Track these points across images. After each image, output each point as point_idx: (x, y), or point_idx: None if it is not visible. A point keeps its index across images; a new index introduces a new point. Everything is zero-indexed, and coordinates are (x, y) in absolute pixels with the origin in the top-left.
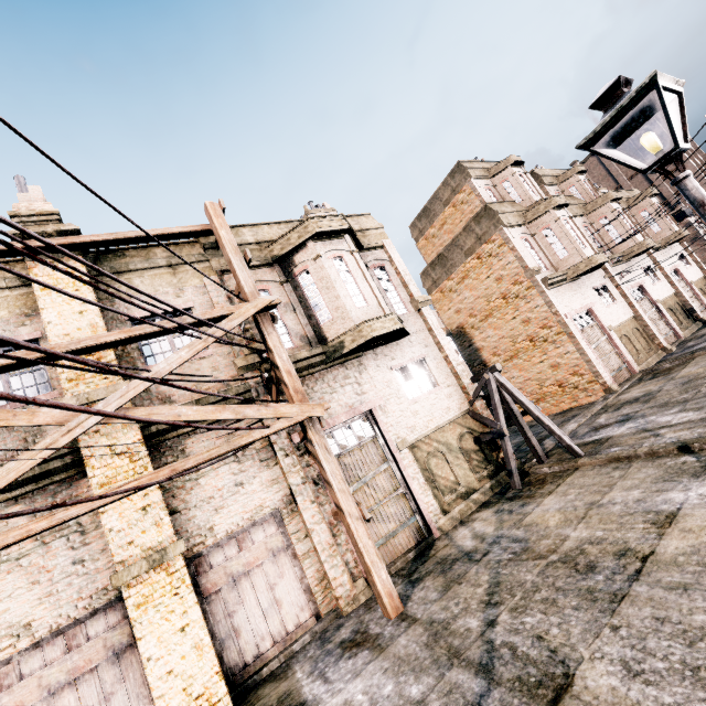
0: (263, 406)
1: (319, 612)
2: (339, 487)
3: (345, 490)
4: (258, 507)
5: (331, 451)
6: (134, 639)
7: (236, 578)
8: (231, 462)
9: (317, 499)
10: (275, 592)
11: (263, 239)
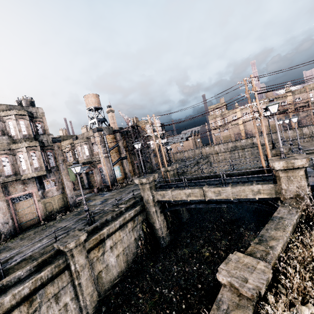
0: (306, 108)
1: (307, 124)
2: (312, 115)
3: (312, 115)
4: (303, 116)
5: (312, 112)
6: (291, 122)
7: (299, 120)
8: (301, 112)
9: (310, 116)
10: (303, 122)
11: (313, 86)
